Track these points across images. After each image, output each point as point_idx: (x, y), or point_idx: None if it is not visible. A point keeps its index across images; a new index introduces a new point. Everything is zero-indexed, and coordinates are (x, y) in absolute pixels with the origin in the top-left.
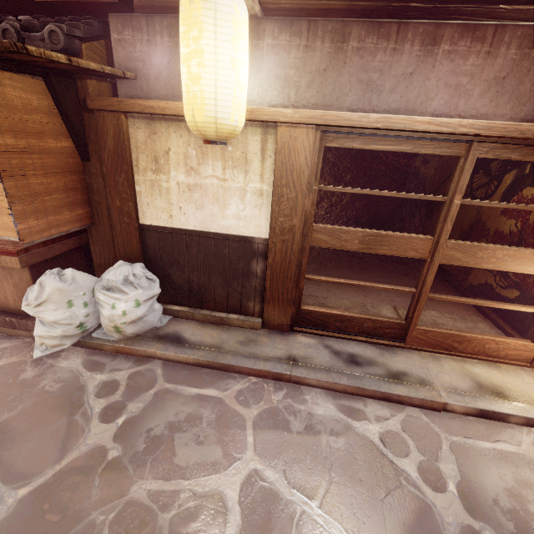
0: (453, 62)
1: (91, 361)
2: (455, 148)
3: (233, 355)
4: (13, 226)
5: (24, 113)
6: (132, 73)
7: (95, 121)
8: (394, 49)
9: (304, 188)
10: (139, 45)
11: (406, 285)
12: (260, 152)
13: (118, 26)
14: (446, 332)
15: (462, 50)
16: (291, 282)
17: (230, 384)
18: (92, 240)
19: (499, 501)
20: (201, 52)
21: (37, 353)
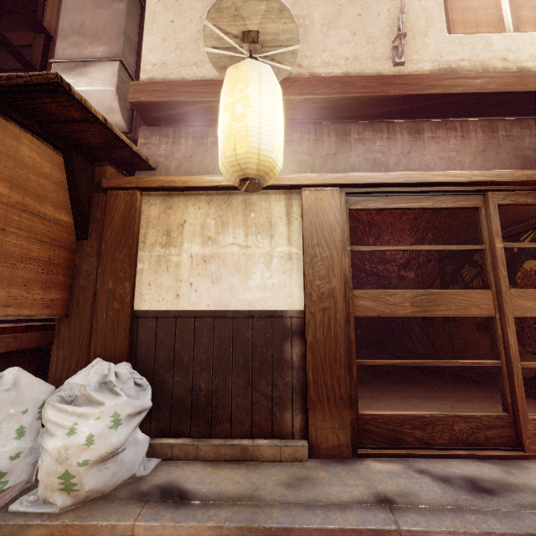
0: (438, 143)
1: None
2: (471, 201)
3: (281, 507)
4: None
5: (31, 173)
6: (153, 164)
7: (106, 199)
8: (388, 138)
9: (338, 245)
10: (164, 146)
11: (452, 391)
12: (285, 216)
13: (146, 134)
14: None
15: (442, 136)
16: (342, 367)
17: None
18: (57, 341)
19: None
20: (247, 96)
21: None
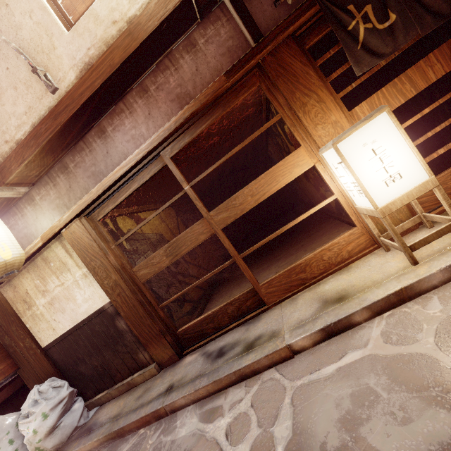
0: (120, 130)
1: None
2: (159, 164)
3: (125, 416)
4: None
5: None
6: None
7: None
8: (90, 151)
9: (100, 254)
10: None
11: (295, 244)
12: (67, 253)
13: None
14: (283, 271)
15: (118, 123)
16: (147, 319)
17: (121, 450)
18: (26, 381)
19: (327, 442)
20: None
21: None
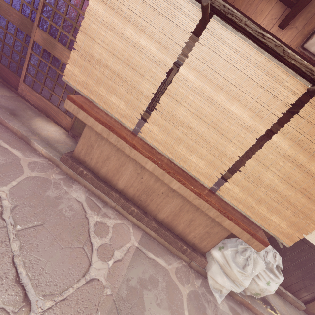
0: None
1: (232, 308)
2: None
3: None
4: (296, 240)
5: None
6: None
7: None
8: None
9: None
10: None
11: None
12: None
13: None
14: None
15: None
16: None
17: None
18: None
19: None
20: None
21: (218, 298)
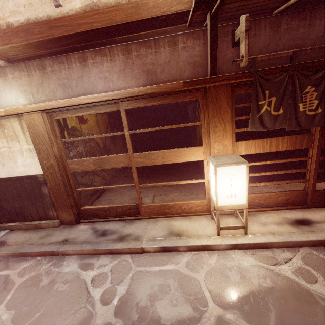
0: (97, 67)
1: None
2: (115, 107)
3: (30, 246)
4: None
5: None
6: None
7: None
8: (68, 67)
9: (48, 143)
10: None
11: (173, 180)
12: (21, 129)
13: None
14: (158, 204)
15: (99, 61)
16: (65, 195)
17: (22, 264)
18: None
19: (140, 302)
20: None
21: None
